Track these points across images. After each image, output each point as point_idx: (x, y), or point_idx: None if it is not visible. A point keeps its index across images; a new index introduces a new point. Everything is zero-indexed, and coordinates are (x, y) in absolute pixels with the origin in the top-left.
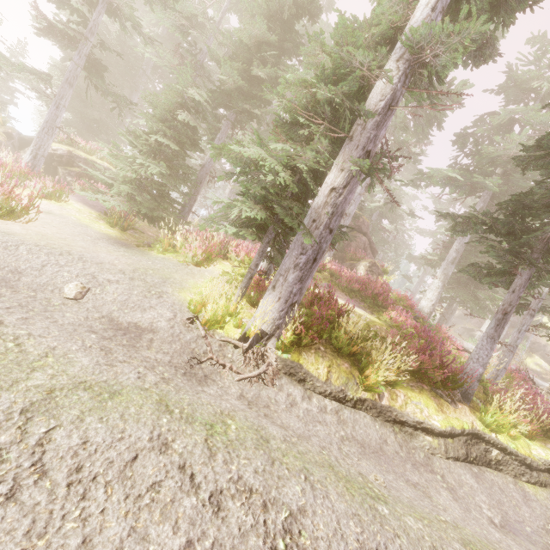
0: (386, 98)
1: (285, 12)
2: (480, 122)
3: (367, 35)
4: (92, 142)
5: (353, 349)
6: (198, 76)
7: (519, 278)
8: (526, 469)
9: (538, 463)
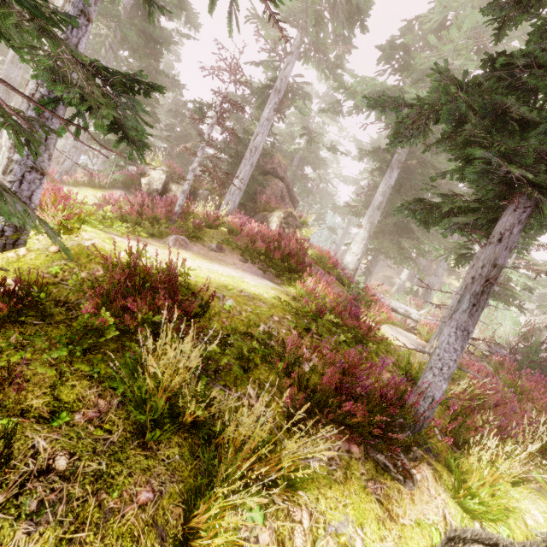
0: None
1: None
2: (408, 29)
3: None
4: None
5: (187, 417)
6: None
7: (511, 215)
8: None
9: (538, 542)
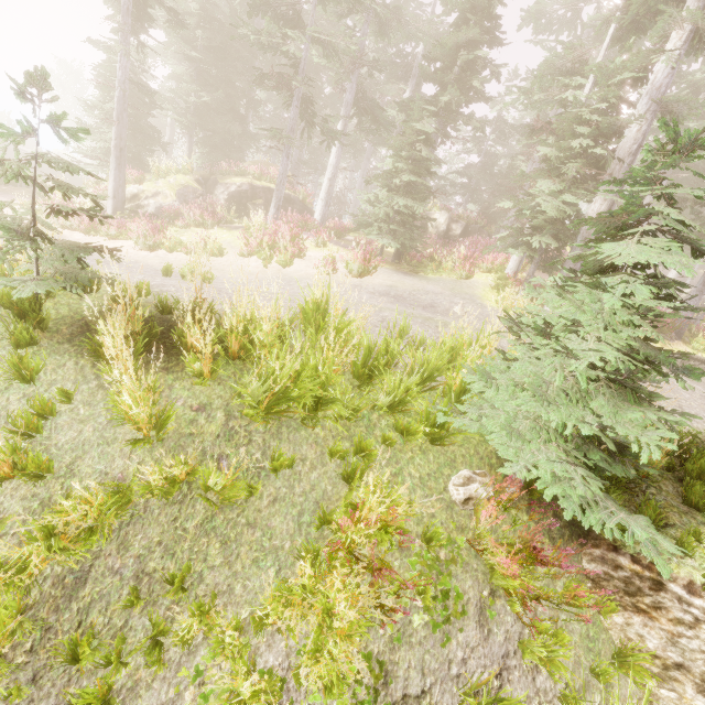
0: (638, 142)
1: (491, 3)
2: None
3: (616, 80)
4: (240, 160)
5: None
6: (363, 66)
7: None
8: None
9: None
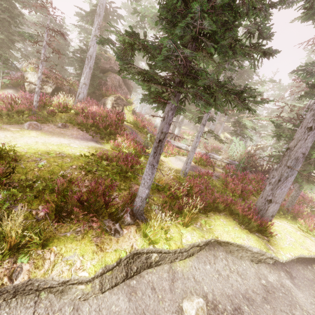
0: None
1: None
2: None
3: None
4: None
5: None
6: None
7: (169, 106)
8: (179, 254)
9: (185, 248)
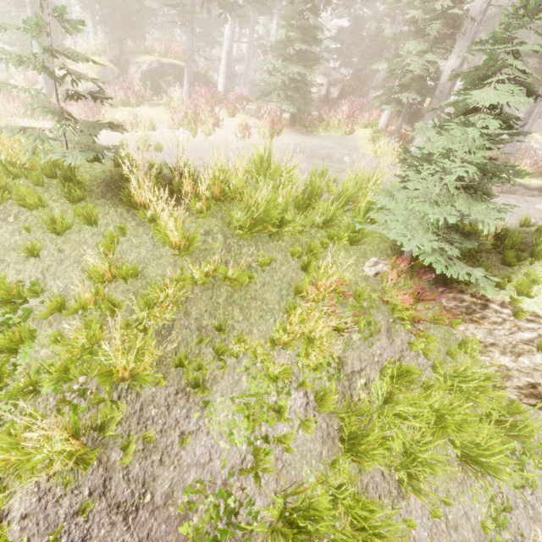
0: (487, 0)
1: None
2: None
3: None
4: (143, 38)
5: None
6: None
7: None
8: (527, 191)
9: (533, 186)
